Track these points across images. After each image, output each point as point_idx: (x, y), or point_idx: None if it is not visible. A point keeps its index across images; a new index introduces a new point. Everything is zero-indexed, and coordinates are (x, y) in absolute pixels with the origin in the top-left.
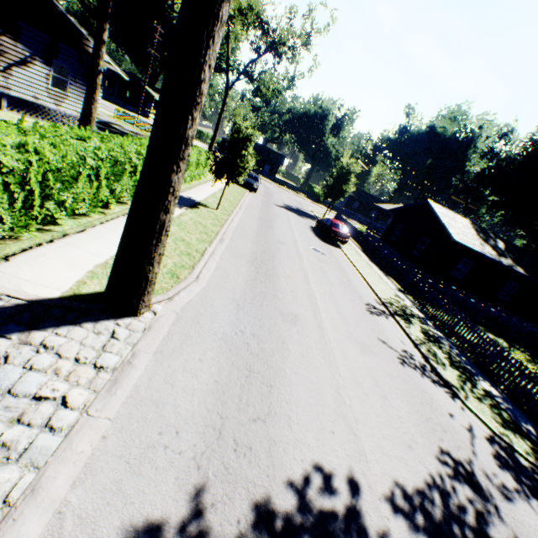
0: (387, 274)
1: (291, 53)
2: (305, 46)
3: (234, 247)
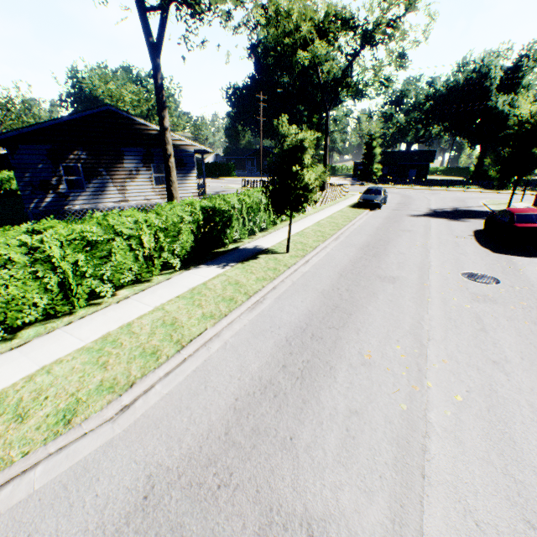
0: None
1: (391, 28)
2: (409, 8)
3: (271, 313)
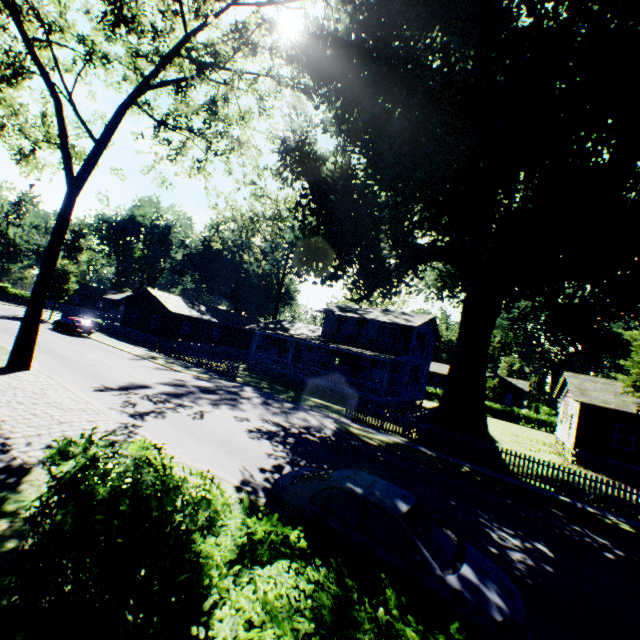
0: (137, 345)
1: None
2: None
3: None
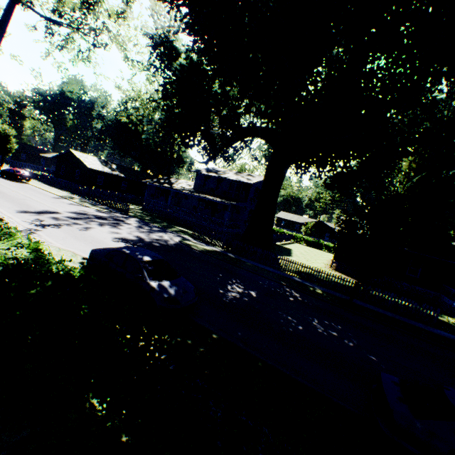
0: (64, 190)
1: None
2: None
3: None
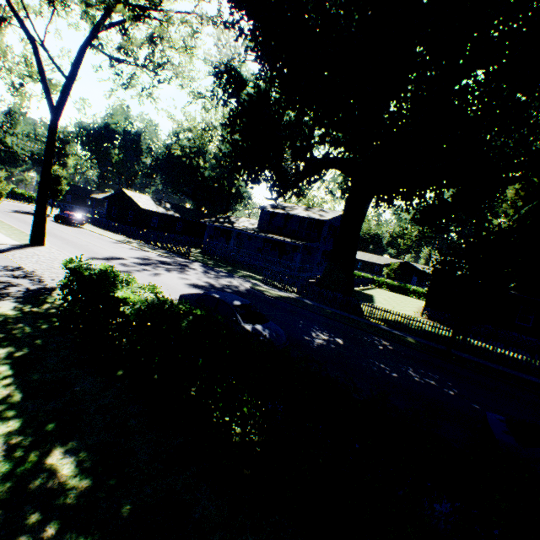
0: (118, 234)
1: None
2: None
3: None
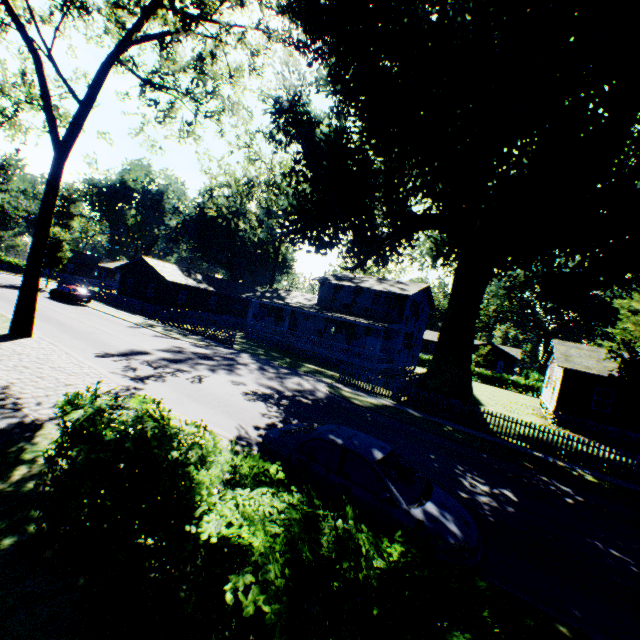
0: (135, 314)
1: None
2: None
3: None
